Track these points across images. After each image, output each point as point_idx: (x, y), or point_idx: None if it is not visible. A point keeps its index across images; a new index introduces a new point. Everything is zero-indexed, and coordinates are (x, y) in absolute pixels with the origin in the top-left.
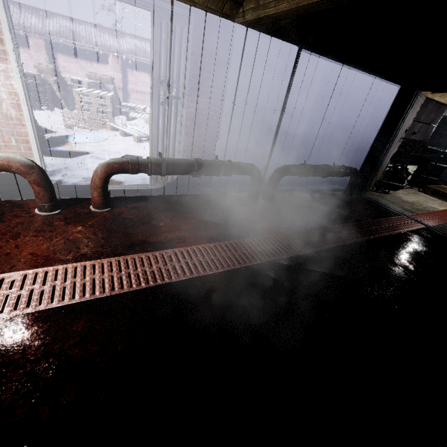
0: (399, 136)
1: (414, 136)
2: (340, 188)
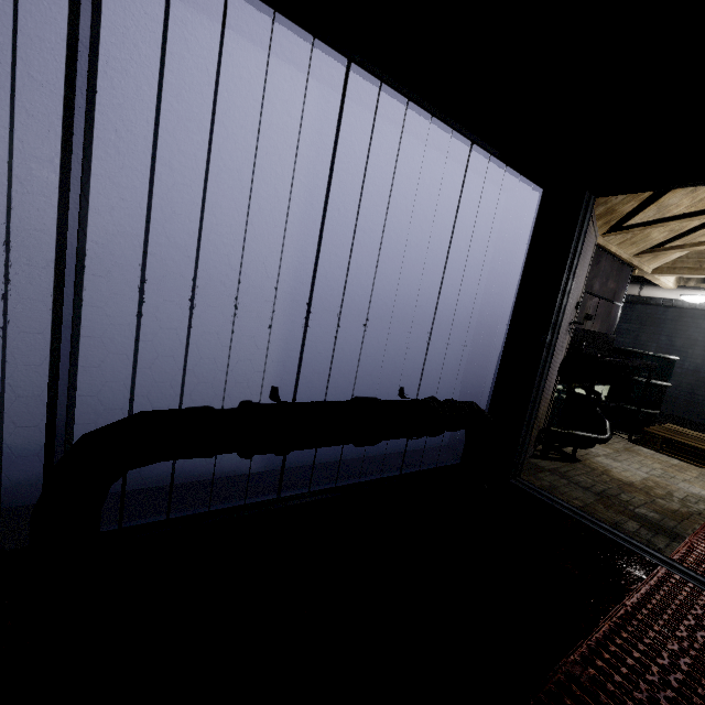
0: (566, 316)
1: (589, 324)
2: (449, 456)
